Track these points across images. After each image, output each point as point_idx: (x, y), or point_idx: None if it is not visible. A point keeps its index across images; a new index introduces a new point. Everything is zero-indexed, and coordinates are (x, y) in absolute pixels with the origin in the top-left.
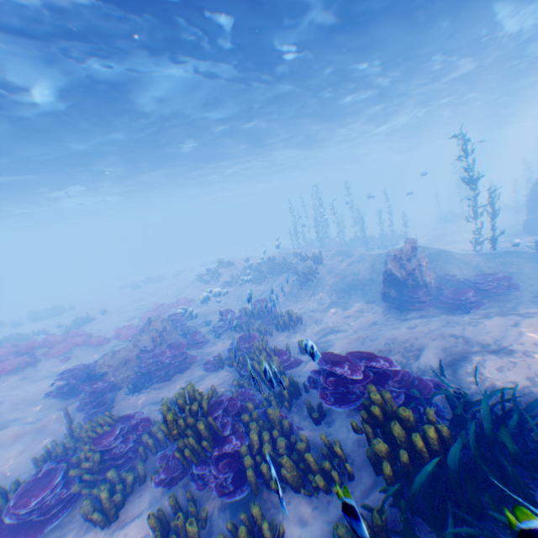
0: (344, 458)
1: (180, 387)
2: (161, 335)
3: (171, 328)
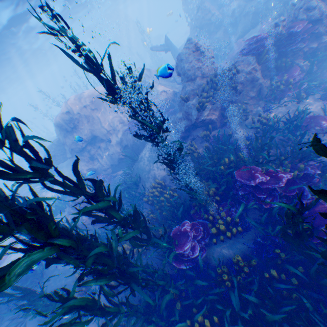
0: None
1: None
2: None
3: None
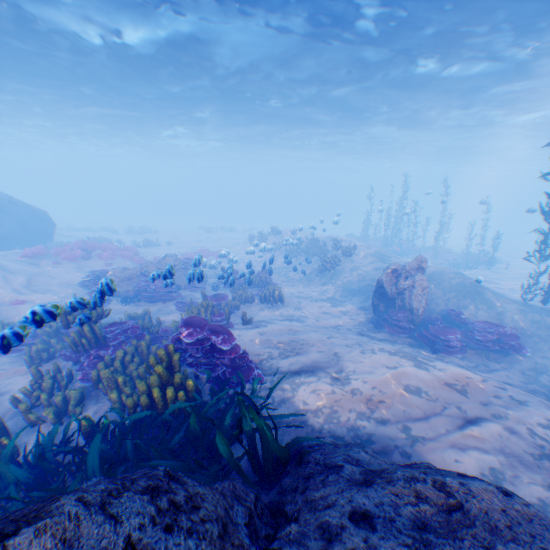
0: None
1: (143, 311)
2: None
3: (181, 268)
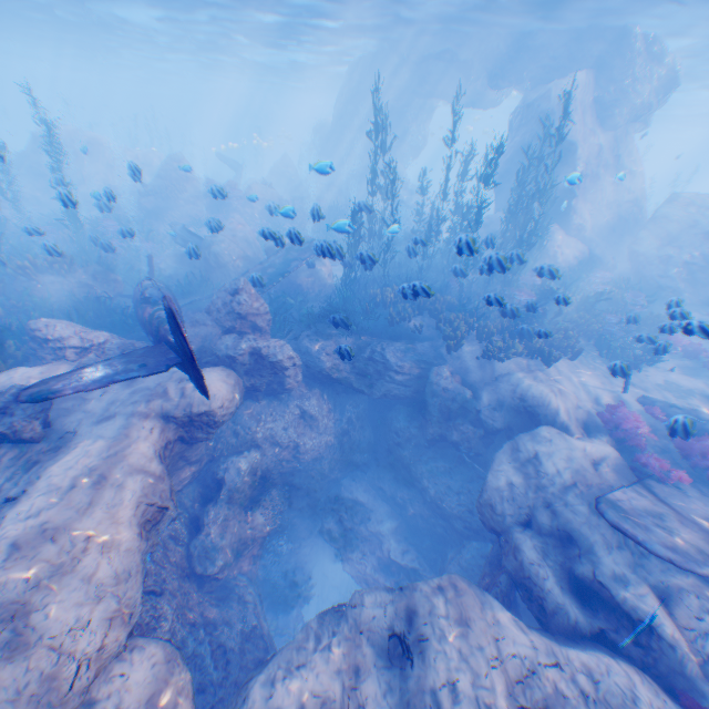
0: None
1: None
2: None
3: None
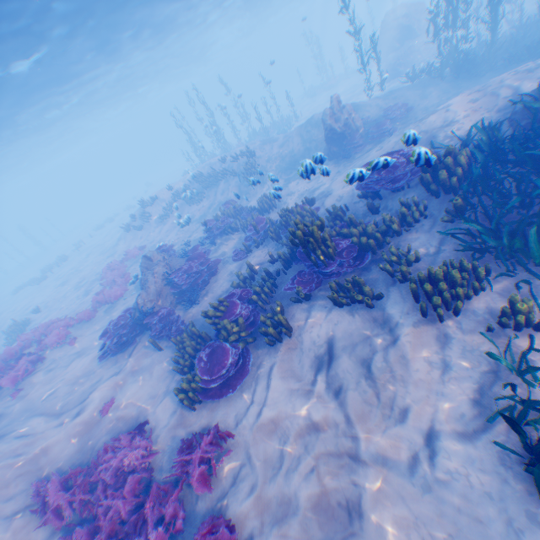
0: (417, 203)
1: (239, 272)
2: (169, 264)
3: (169, 257)
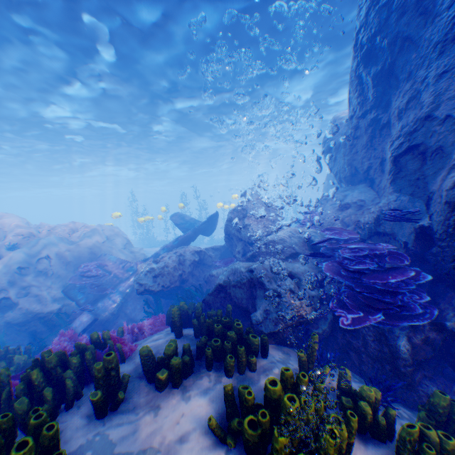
0: None
1: None
2: None
3: None
